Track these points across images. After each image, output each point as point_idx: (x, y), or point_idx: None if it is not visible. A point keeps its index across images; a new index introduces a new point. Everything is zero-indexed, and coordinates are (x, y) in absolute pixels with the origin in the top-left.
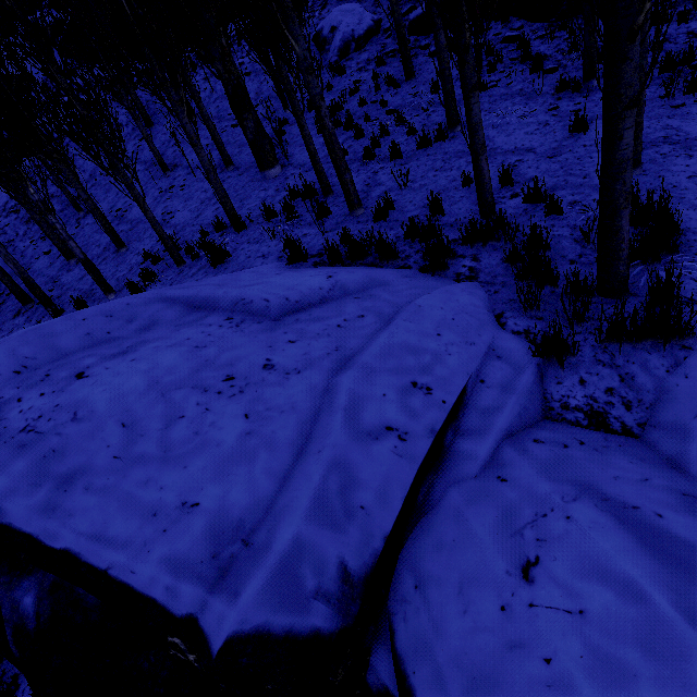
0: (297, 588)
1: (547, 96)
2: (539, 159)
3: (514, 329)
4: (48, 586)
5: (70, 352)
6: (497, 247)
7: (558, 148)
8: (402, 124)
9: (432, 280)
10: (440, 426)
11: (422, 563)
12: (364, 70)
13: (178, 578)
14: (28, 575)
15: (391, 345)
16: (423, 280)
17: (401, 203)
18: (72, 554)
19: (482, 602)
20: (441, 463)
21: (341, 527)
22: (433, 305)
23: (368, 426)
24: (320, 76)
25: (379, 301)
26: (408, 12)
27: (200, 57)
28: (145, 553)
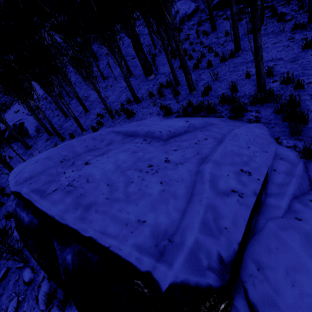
0: (199, 264)
1: (287, 32)
2: (286, 63)
3: (287, 145)
4: (76, 252)
5: (80, 153)
6: (269, 106)
7: (296, 57)
8: (211, 52)
9: (236, 122)
10: (259, 191)
11: (259, 258)
12: (191, 29)
13: (141, 254)
14: (68, 246)
15: (226, 152)
16: (231, 122)
17: (214, 87)
18: (93, 239)
19: (304, 281)
20: (260, 209)
21: (216, 237)
22: (242, 133)
23: (222, 189)
24: (179, 31)
25: (213, 132)
26: (212, 0)
27: (122, 29)
28: (125, 241)
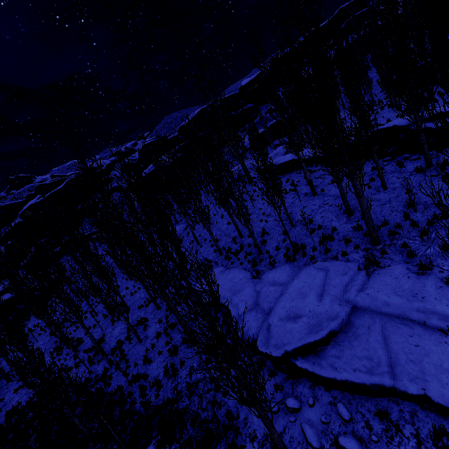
0: None
1: None
2: None
3: None
4: None
5: None
6: None
7: None
8: None
9: None
10: None
11: None
12: None
13: None
14: None
15: None
16: None
17: None
18: None
19: None
20: None
21: None
22: None
23: None
24: None
25: None
26: None
27: None
28: None
